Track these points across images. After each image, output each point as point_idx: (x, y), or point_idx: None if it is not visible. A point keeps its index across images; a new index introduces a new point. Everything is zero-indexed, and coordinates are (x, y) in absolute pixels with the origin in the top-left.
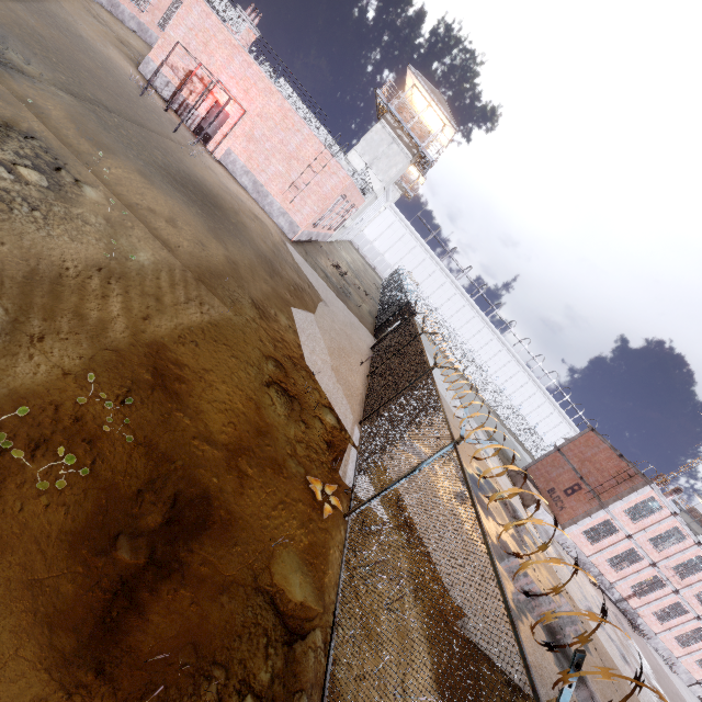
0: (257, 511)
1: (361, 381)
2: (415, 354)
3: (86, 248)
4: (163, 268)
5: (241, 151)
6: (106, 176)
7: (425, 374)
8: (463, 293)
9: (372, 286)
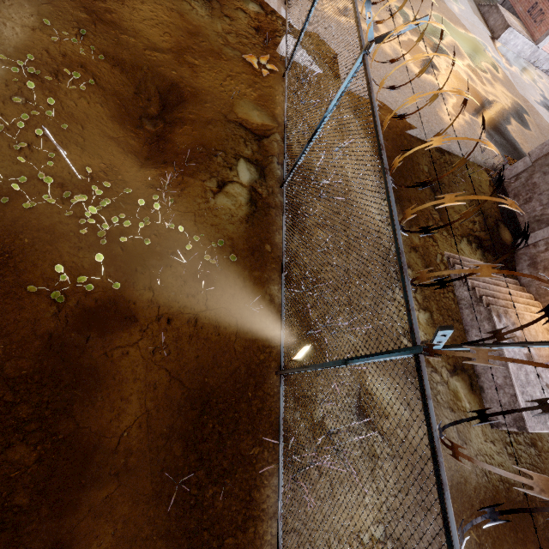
0: (212, 85)
1: None
2: None
3: None
4: None
5: None
6: None
7: None
8: None
9: None
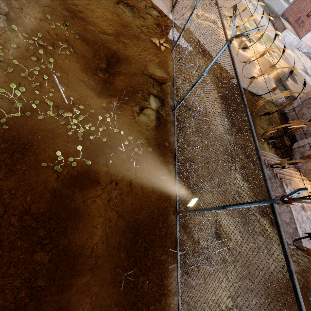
0: (135, 54)
1: None
2: None
3: None
4: None
5: None
6: None
7: None
8: None
9: None
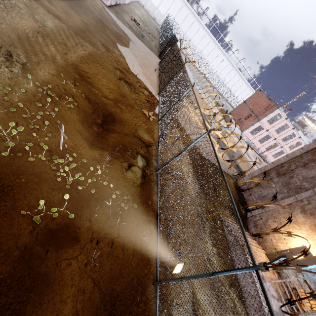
0: (129, 118)
1: (156, 78)
2: (177, 60)
3: (27, 22)
4: (60, 29)
5: None
6: None
7: (181, 67)
8: (204, 27)
9: (154, 31)
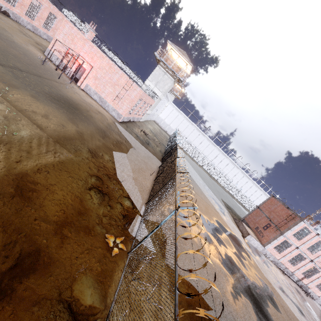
0: (69, 256)
1: (150, 183)
2: (172, 168)
3: None
4: (35, 137)
5: (92, 84)
6: (10, 98)
7: (173, 177)
8: (208, 138)
9: (163, 139)
